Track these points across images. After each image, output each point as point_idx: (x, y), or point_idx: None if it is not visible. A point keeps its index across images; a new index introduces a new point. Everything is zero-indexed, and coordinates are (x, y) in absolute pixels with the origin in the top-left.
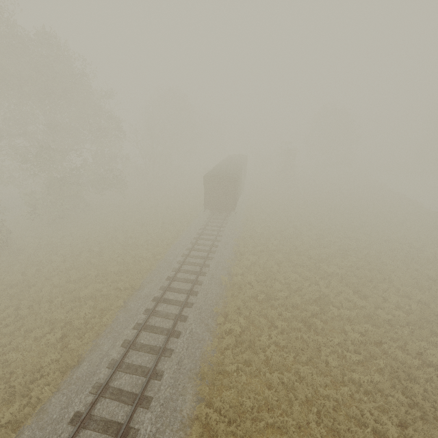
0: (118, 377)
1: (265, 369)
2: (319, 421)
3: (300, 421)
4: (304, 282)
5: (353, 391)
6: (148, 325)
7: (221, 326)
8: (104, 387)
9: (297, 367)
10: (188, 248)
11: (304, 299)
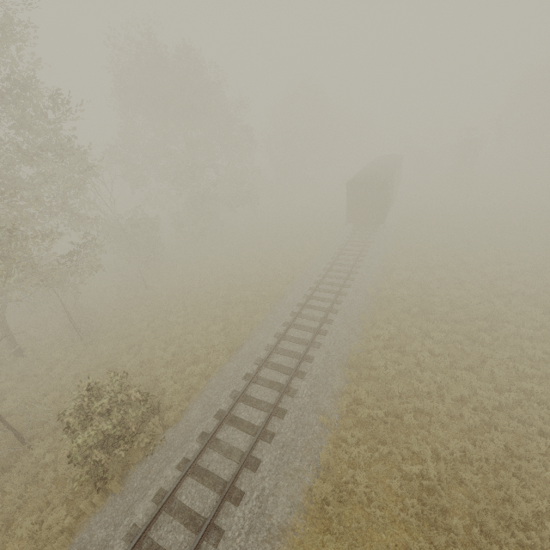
0: (275, 357)
1: (415, 369)
2: (474, 415)
3: (452, 411)
4: (472, 299)
5: (521, 397)
6: (295, 324)
7: (368, 330)
8: (265, 361)
9: (453, 372)
10: (329, 263)
11: (471, 316)
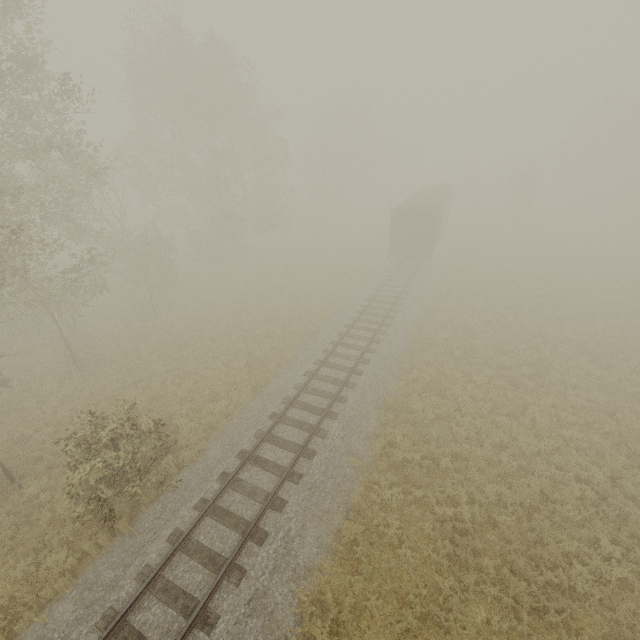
0: (305, 396)
1: (455, 413)
2: (513, 460)
3: (490, 457)
4: (518, 344)
5: (560, 444)
6: (328, 362)
7: (407, 372)
8: (294, 400)
9: (494, 418)
10: (368, 299)
11: (516, 362)
